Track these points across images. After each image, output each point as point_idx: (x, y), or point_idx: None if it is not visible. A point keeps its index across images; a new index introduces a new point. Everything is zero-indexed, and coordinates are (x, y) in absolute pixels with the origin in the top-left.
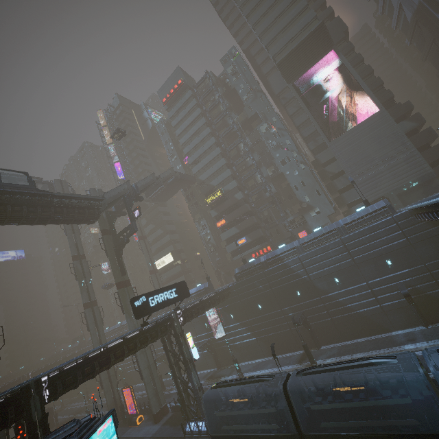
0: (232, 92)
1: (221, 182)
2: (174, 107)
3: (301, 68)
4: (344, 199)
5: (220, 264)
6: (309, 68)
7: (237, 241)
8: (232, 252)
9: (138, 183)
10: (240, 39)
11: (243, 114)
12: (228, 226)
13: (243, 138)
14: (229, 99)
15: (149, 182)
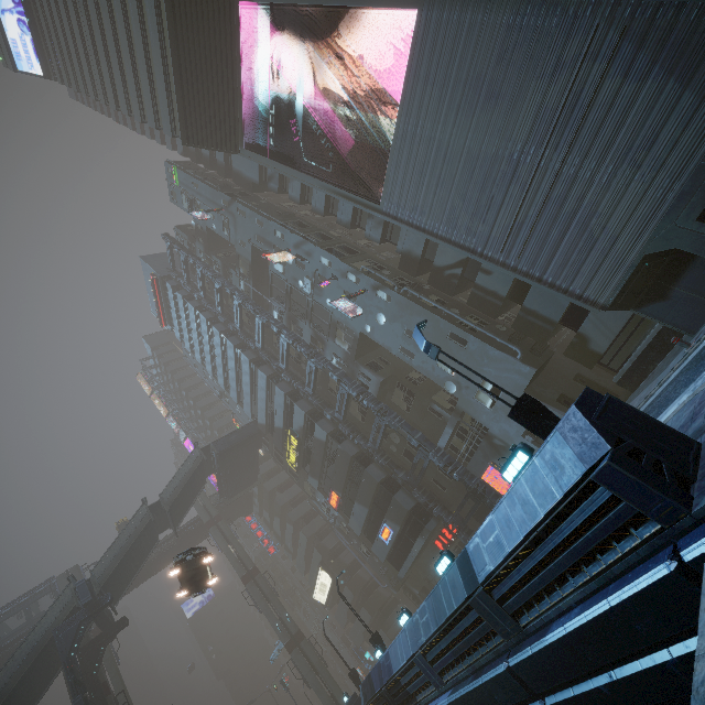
0: (213, 234)
1: (286, 416)
2: (173, 321)
3: (227, 102)
4: (540, 312)
5: (392, 582)
6: (239, 86)
7: (378, 533)
8: (389, 557)
9: (109, 553)
10: (169, 141)
11: (243, 262)
12: (347, 500)
13: (260, 311)
14: (223, 248)
15: (138, 526)
